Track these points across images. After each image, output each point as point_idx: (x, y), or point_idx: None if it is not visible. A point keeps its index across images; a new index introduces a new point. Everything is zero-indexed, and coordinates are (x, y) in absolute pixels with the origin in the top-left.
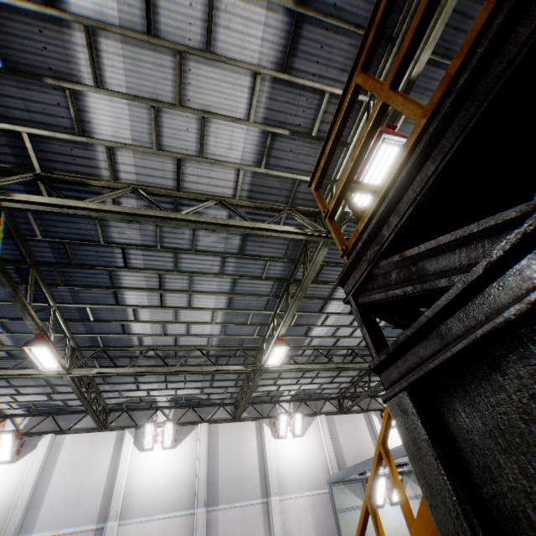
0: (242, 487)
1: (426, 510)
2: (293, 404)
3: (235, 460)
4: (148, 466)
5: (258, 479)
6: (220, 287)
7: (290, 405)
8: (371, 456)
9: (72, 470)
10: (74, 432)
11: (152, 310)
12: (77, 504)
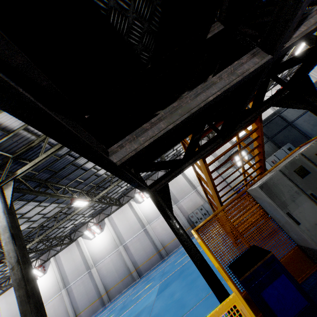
0: (184, 191)
1: (209, 185)
2: None
3: (176, 185)
4: (146, 206)
5: (189, 185)
6: None
7: None
8: None
9: (122, 222)
10: (113, 213)
11: None
12: (132, 229)
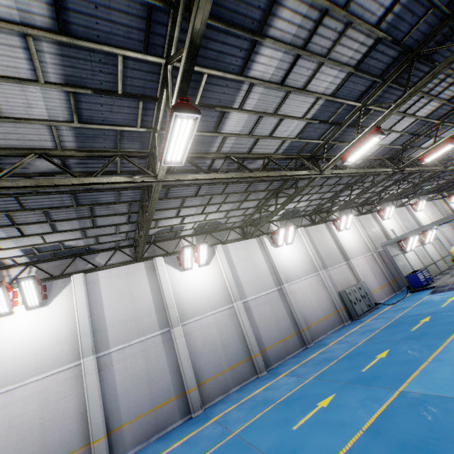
0: (334, 258)
1: None
2: (337, 212)
3: (324, 245)
4: (284, 255)
5: (339, 253)
6: (449, 94)
7: (336, 213)
8: (381, 235)
9: (245, 264)
10: (230, 242)
11: (392, 116)
12: (260, 280)
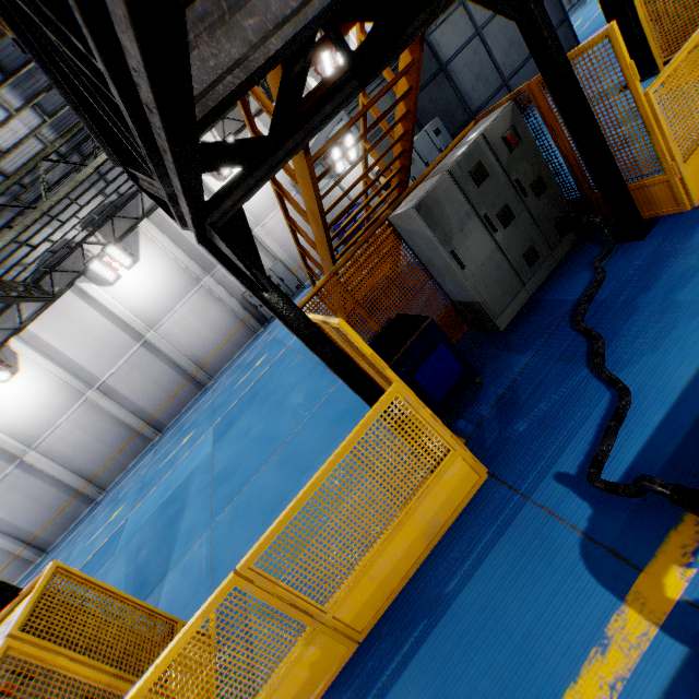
0: None
1: (310, 213)
2: (216, 130)
3: None
4: (132, 289)
5: None
6: None
7: (213, 134)
8: None
9: (74, 339)
10: (31, 322)
11: None
12: (110, 348)
